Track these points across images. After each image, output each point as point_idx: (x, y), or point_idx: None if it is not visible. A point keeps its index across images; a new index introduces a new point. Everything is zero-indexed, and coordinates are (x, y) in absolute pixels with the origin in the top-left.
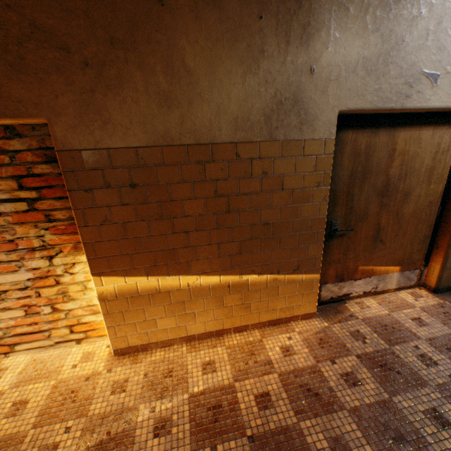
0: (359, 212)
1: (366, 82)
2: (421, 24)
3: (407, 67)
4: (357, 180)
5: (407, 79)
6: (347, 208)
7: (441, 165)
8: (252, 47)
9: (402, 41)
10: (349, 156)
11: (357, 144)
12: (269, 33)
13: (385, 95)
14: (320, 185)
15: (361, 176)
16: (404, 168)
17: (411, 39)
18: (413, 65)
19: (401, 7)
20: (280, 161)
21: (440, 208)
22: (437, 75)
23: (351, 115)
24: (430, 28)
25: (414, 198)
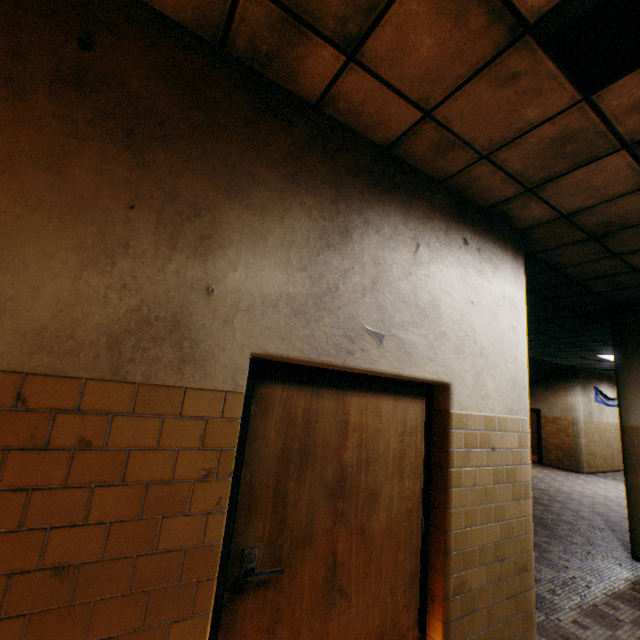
0: (299, 528)
1: (292, 322)
2: (356, 278)
3: (346, 318)
4: (293, 466)
5: (347, 331)
6: (276, 519)
7: (413, 451)
8: (108, 236)
9: (335, 288)
10: (278, 423)
11: (291, 407)
12: (143, 228)
13: (321, 345)
14: (213, 475)
15: (299, 459)
16: (364, 450)
17: (347, 290)
18: (352, 318)
19: (331, 255)
20: (130, 420)
21: (425, 521)
22: (382, 334)
23: (282, 362)
24: (367, 285)
25: (386, 502)
